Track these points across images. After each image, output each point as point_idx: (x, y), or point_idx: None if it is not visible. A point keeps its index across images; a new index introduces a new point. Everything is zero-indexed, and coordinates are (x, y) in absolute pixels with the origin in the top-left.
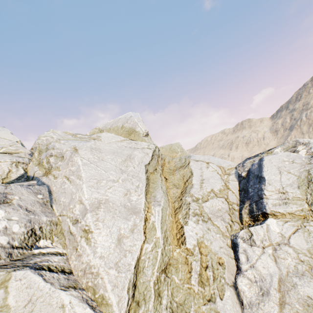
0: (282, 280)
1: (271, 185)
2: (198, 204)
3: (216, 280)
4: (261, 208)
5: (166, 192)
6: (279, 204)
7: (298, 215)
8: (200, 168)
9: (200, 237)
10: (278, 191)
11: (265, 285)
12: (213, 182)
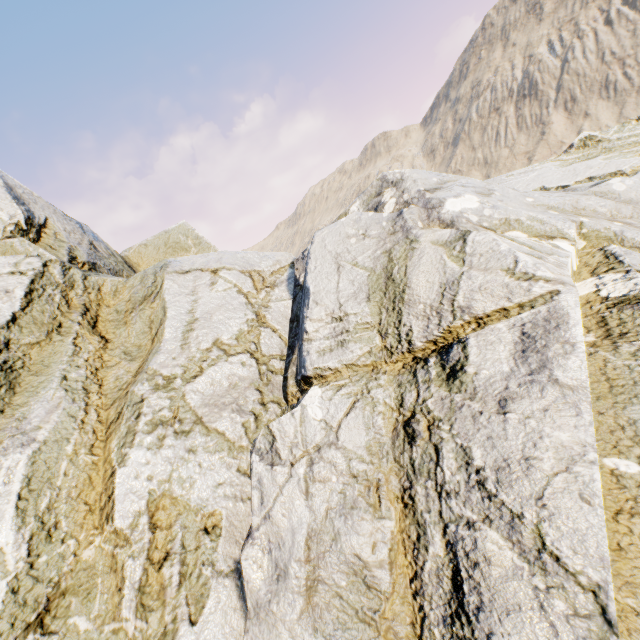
0: (315, 535)
1: (319, 305)
2: (172, 392)
3: (188, 580)
4: (301, 365)
5: (85, 387)
6: (330, 349)
7: (363, 366)
8: (192, 292)
9: (161, 484)
10: (331, 318)
11: (283, 557)
12: (225, 318)
